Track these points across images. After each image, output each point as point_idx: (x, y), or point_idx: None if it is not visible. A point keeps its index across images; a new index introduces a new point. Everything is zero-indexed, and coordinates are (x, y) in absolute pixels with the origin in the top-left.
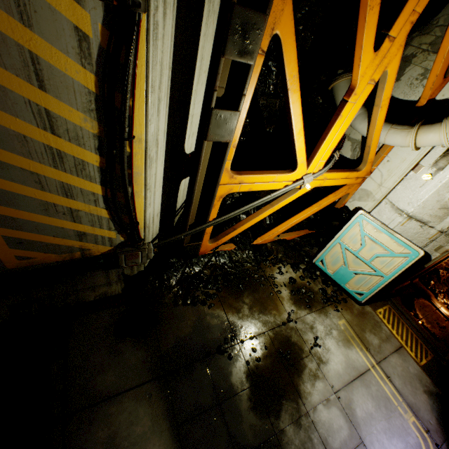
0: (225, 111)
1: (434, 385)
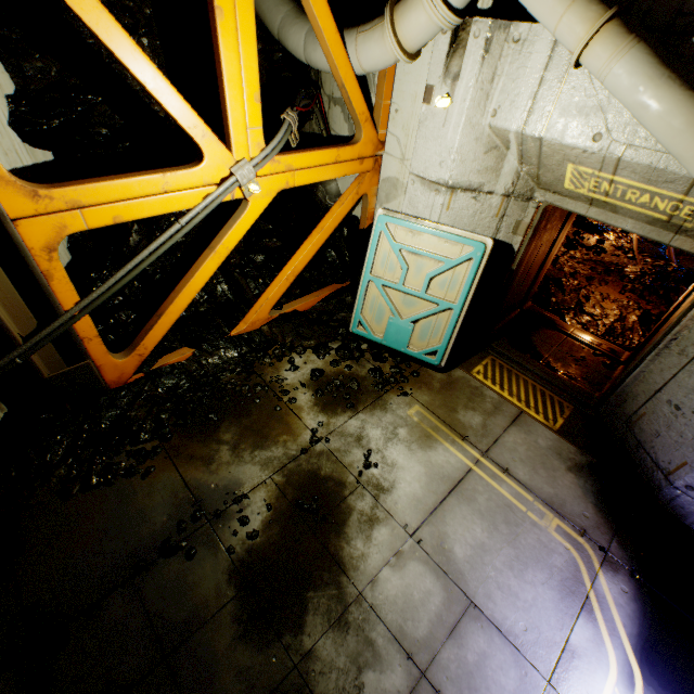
0: None
1: (583, 453)
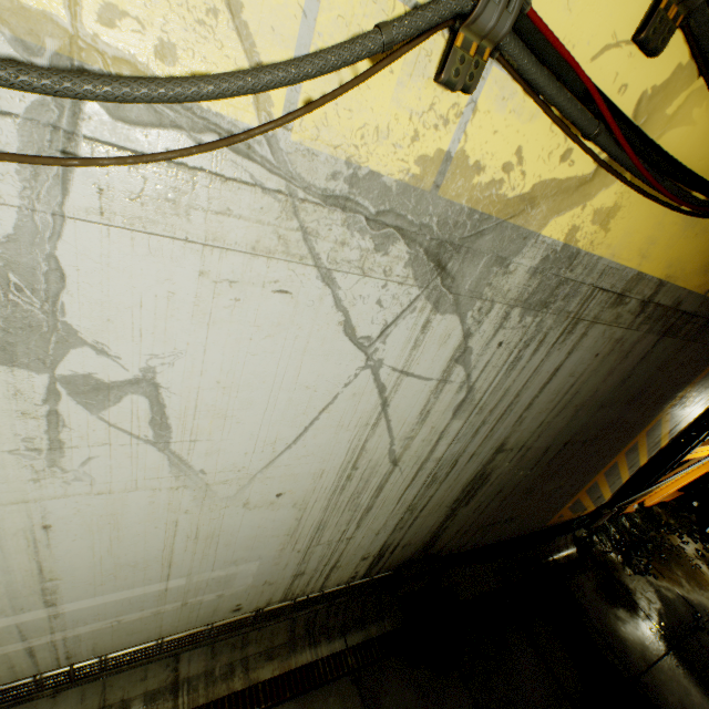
0: None
1: None
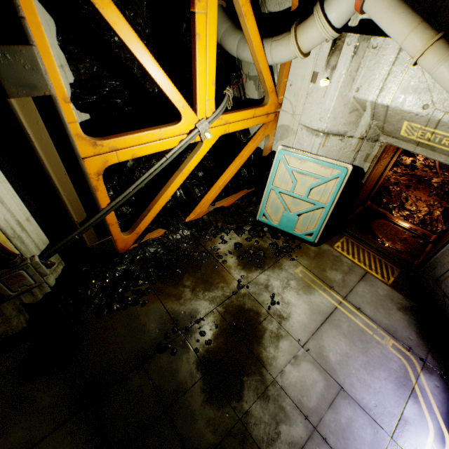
0: (7, 47)
1: (407, 299)
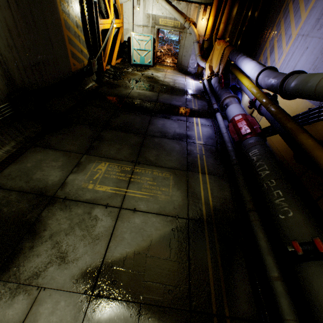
0: None
1: (177, 71)
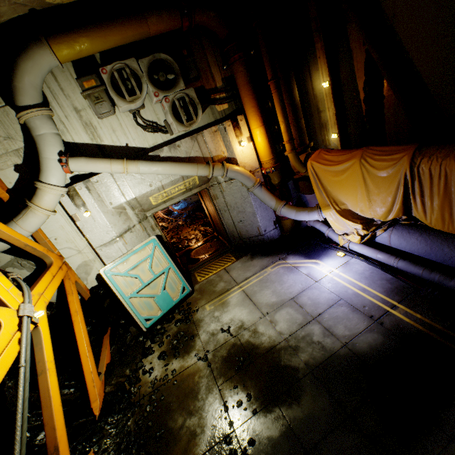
0: None
1: (247, 255)
